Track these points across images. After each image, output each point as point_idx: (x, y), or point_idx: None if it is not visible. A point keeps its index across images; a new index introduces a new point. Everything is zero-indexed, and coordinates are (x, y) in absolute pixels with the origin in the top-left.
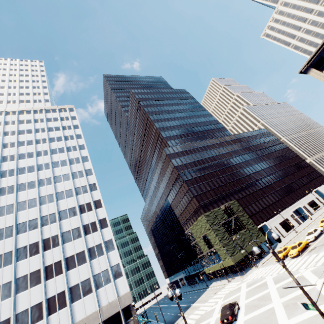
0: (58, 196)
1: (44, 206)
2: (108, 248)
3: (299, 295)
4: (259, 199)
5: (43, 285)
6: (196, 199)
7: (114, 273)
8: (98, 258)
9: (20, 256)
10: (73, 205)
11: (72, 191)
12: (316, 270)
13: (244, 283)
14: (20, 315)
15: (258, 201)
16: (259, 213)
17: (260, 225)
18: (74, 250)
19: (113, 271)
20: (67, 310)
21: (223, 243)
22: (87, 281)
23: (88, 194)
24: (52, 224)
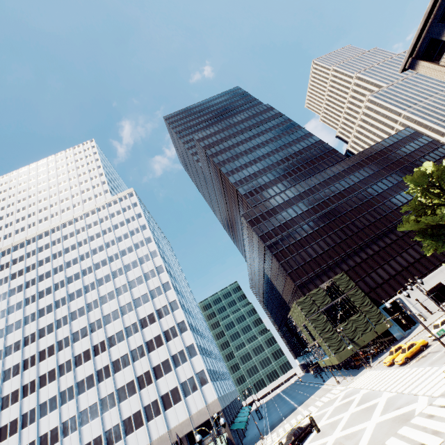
0: (136, 303)
1: (125, 317)
2: (190, 354)
3: (351, 433)
4: (390, 259)
5: (139, 395)
6: (289, 277)
7: (200, 380)
8: (183, 365)
9: (116, 368)
10: (150, 311)
11: (147, 295)
12: (390, 399)
13: (344, 392)
14: (126, 421)
15: (389, 262)
16: (389, 282)
17: (390, 300)
18: (159, 359)
19: (198, 378)
20: (162, 417)
21: (323, 337)
22: (175, 389)
23: (163, 296)
24: (135, 334)
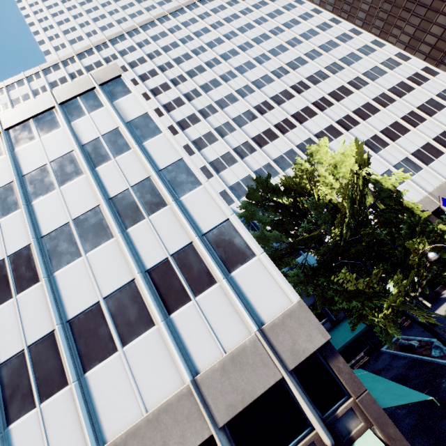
0: (344, 63)
1: (338, 75)
2: None
3: None
4: None
5: (417, 130)
6: None
7: None
8: None
9: (361, 116)
10: (371, 66)
11: (355, 55)
12: None
13: None
14: (415, 155)
15: None
16: None
17: None
18: (418, 100)
19: None
20: None
21: None
22: None
23: (378, 52)
24: (365, 86)
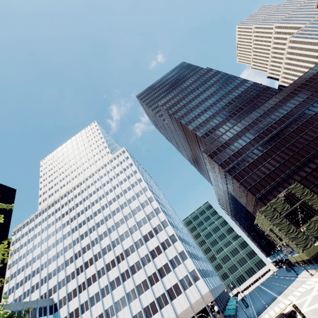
0: (139, 225)
1: (133, 235)
2: (182, 258)
3: None
4: None
5: (151, 290)
6: (249, 192)
7: (193, 277)
8: (178, 267)
9: (133, 271)
10: (149, 229)
11: (145, 219)
12: None
13: None
14: (145, 309)
15: None
16: None
17: None
18: (161, 263)
19: (192, 275)
20: (170, 306)
21: (289, 237)
22: (176, 285)
23: (156, 218)
24: (142, 246)
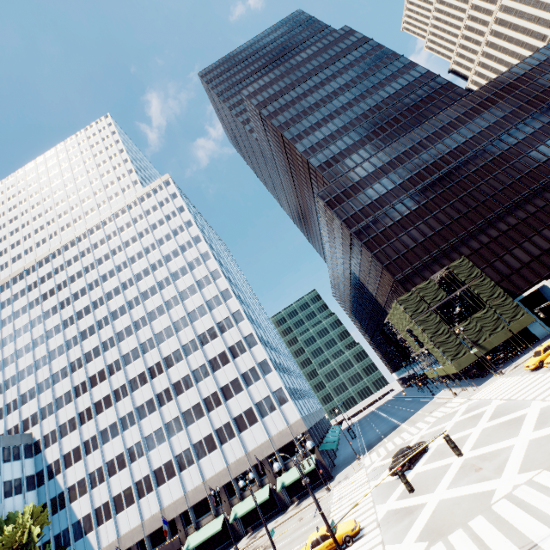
0: (192, 317)
1: (181, 334)
2: (263, 371)
3: (488, 453)
4: (533, 234)
5: (207, 418)
6: (386, 271)
7: (278, 399)
8: (256, 384)
9: (177, 391)
10: (210, 325)
11: (204, 307)
12: (547, 410)
13: (466, 405)
14: (197, 445)
15: (531, 239)
16: (530, 266)
17: (531, 289)
18: (227, 378)
19: (276, 397)
20: (237, 440)
21: (435, 341)
22: (250, 410)
23: (223, 306)
24: (195, 352)
